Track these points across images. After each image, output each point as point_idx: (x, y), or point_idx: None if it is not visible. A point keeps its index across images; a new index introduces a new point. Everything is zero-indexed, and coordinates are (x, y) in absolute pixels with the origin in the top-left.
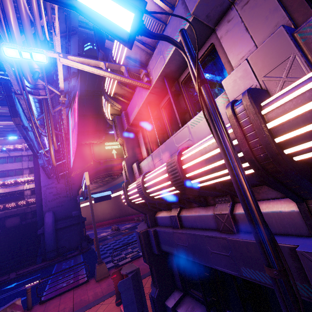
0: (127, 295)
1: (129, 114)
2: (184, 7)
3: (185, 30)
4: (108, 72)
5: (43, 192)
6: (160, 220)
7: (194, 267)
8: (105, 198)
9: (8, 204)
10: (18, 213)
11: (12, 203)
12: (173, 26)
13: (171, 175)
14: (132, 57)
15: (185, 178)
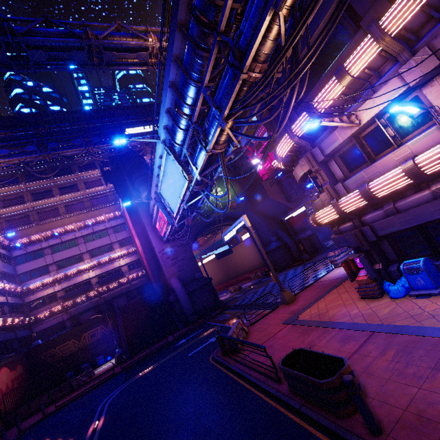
0: (366, 265)
1: (324, 148)
2: (400, 80)
3: (431, 107)
4: (342, 123)
5: (160, 259)
6: (369, 220)
7: (416, 230)
8: (226, 253)
9: (111, 284)
10: (123, 292)
11: (115, 282)
12: (388, 89)
13: (409, 173)
14: (333, 105)
15: (421, 171)
